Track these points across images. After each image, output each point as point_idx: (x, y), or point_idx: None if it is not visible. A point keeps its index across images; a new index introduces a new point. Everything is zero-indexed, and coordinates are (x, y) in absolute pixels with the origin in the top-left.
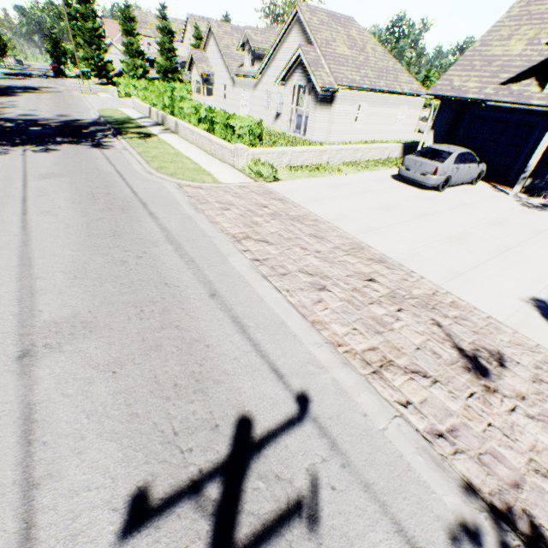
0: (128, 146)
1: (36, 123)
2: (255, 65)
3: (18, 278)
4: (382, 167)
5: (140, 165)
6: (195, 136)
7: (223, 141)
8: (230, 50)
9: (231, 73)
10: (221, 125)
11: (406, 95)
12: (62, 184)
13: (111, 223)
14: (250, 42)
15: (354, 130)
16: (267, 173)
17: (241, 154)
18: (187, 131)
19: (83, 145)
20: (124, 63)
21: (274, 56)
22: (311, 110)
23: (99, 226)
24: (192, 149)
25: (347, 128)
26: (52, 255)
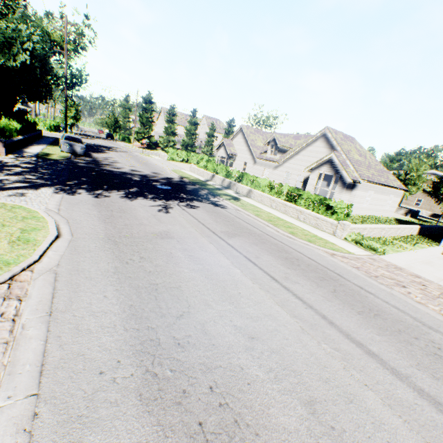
0: (239, 208)
1: (150, 178)
2: (277, 154)
3: (392, 374)
4: (420, 244)
5: (269, 227)
6: (276, 204)
7: (318, 214)
8: (254, 142)
9: (255, 156)
10: (308, 201)
11: (396, 188)
12: (249, 244)
13: (349, 296)
14: (277, 141)
15: (362, 207)
16: (381, 248)
17: (345, 228)
18: (264, 198)
19: (206, 203)
20: (162, 138)
21: (298, 152)
22: (336, 191)
23: (347, 300)
24: (280, 214)
25: (359, 205)
26: (370, 339)
